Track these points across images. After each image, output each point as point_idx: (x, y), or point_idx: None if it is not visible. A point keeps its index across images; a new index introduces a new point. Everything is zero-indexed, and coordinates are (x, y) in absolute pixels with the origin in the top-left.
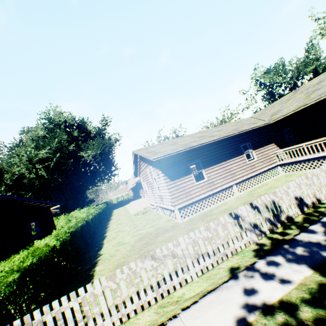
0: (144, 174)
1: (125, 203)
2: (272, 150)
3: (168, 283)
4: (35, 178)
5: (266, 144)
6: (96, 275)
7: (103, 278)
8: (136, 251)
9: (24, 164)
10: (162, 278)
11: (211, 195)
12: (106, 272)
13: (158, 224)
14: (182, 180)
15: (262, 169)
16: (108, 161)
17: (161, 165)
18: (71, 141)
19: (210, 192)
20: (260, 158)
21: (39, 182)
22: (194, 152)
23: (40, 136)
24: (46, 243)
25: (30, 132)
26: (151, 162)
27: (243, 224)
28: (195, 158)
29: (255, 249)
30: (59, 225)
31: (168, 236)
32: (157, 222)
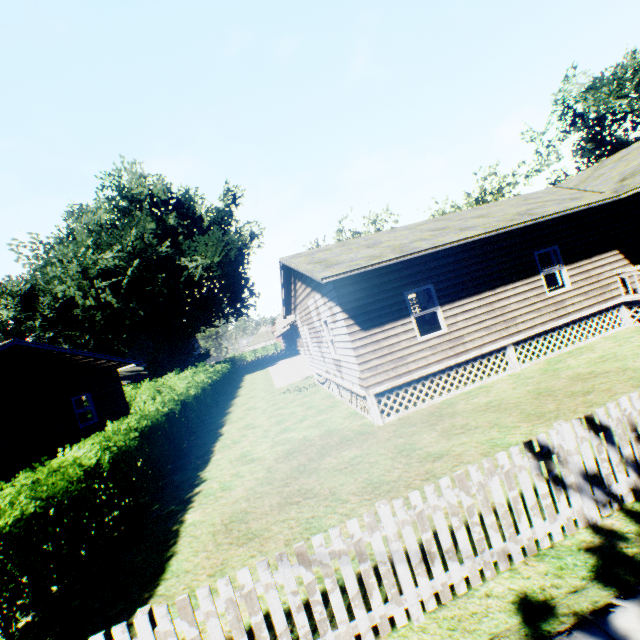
0: (304, 310)
1: (268, 363)
2: (612, 267)
3: (343, 630)
4: (96, 306)
5: (598, 251)
6: (182, 537)
7: (159, 612)
8: (276, 486)
9: (74, 279)
10: (325, 616)
11: (453, 367)
12: (205, 534)
13: (329, 423)
14: (388, 330)
15: (582, 311)
16: (236, 278)
17: (341, 294)
18: (164, 235)
19: (452, 361)
20: (580, 286)
21: (104, 314)
22: (420, 264)
23: (104, 224)
24: (74, 459)
25: (84, 216)
26: (319, 286)
27: (563, 474)
28: (423, 279)
29: (596, 551)
30: (140, 400)
31: (349, 458)
32: (327, 416)
